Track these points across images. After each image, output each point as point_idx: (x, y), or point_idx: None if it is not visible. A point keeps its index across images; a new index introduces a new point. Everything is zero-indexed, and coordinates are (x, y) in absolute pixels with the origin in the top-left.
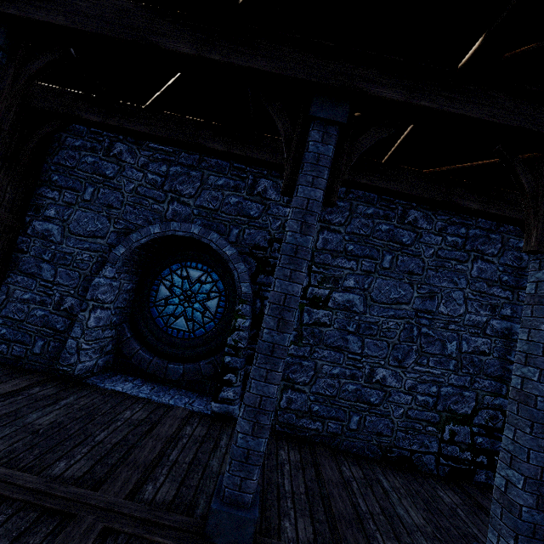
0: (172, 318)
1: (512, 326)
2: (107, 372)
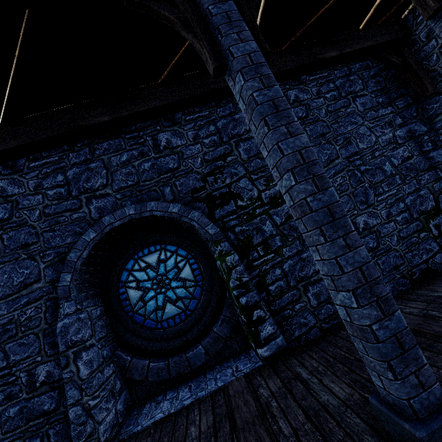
0: (159, 311)
1: (410, 128)
2: (132, 412)
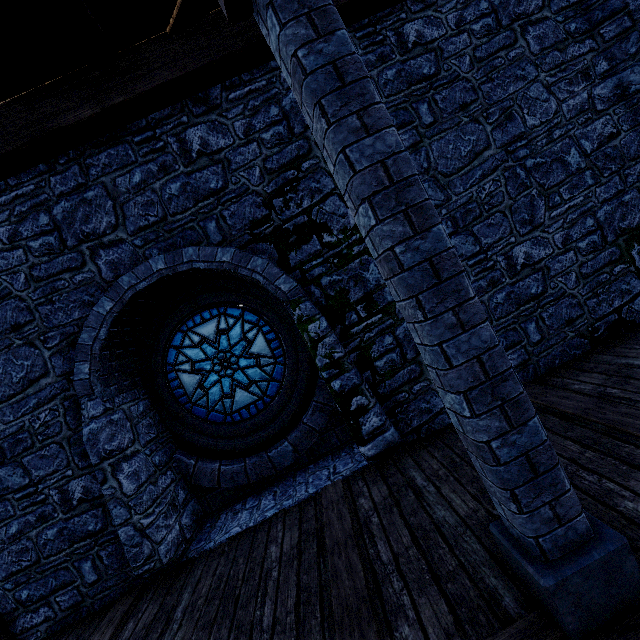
0: (227, 400)
1: (621, 79)
2: (205, 524)
